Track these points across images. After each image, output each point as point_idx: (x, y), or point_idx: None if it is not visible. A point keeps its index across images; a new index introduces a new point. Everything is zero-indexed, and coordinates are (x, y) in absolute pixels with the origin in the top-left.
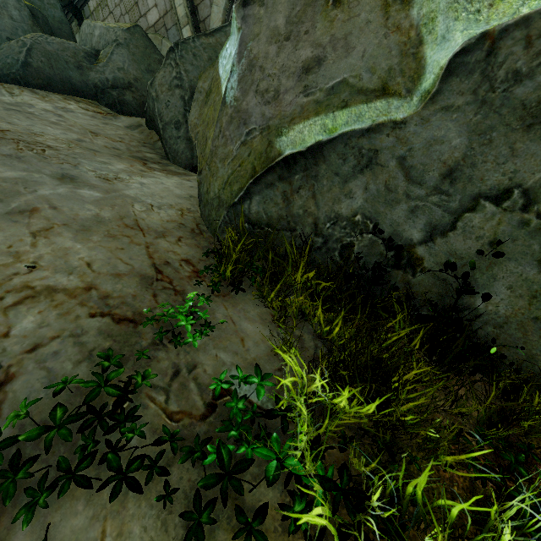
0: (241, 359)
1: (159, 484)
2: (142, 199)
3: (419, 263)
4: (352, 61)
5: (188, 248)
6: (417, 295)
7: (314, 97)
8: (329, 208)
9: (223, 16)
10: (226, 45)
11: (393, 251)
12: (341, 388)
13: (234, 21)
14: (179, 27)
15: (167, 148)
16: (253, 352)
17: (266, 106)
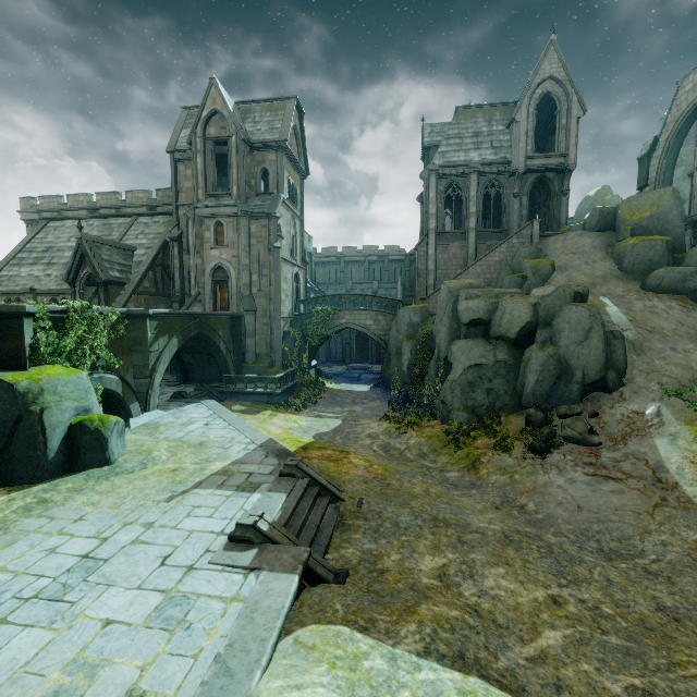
0: None
1: (683, 403)
2: (695, 361)
3: None
4: None
5: None
6: None
7: None
8: None
9: None
10: None
11: None
12: None
13: None
14: None
15: None
16: None
17: None
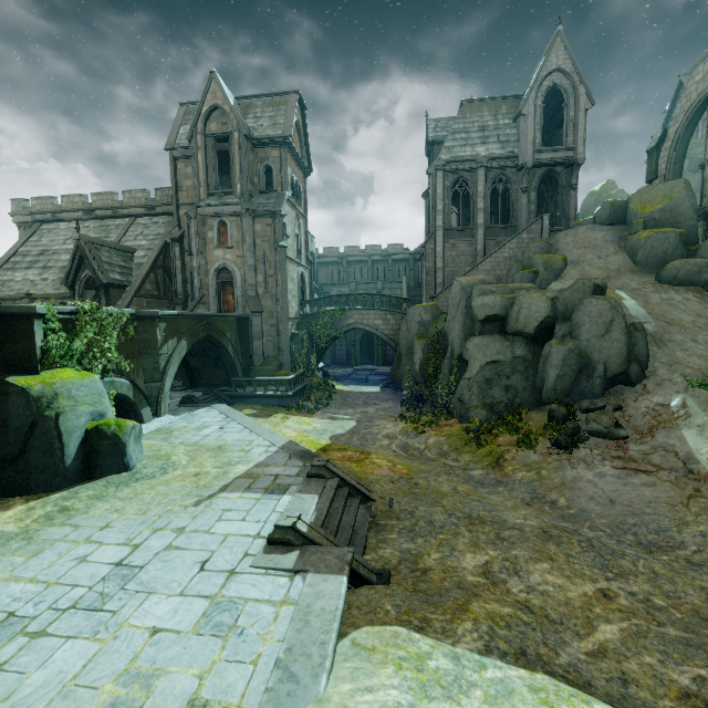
0: None
1: None
2: None
3: None
4: None
5: None
6: None
7: None
8: None
9: None
10: None
11: None
12: None
13: None
14: None
15: None
16: None
17: None
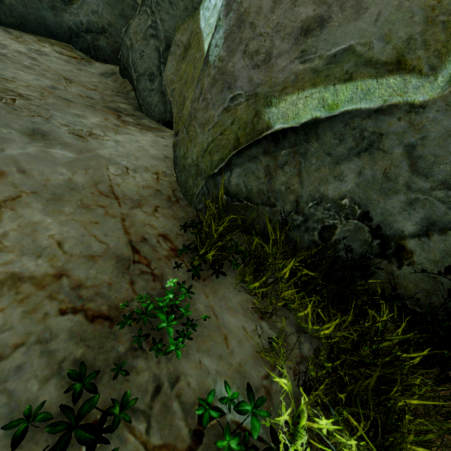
0: (226, 365)
1: None
2: (117, 160)
3: (408, 256)
4: (362, 25)
5: (165, 220)
6: (400, 287)
7: (312, 65)
8: (314, 187)
9: None
10: None
11: (379, 239)
12: (335, 406)
13: None
14: None
15: (141, 100)
16: (237, 354)
17: (255, 70)
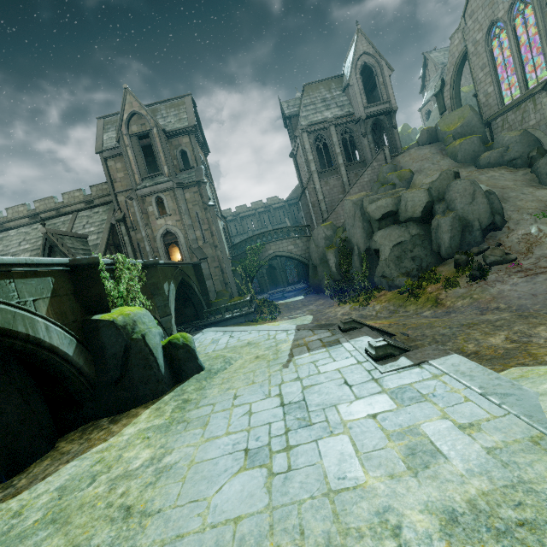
0: None
1: None
2: (540, 196)
3: None
4: None
5: None
6: None
7: None
8: None
9: None
10: None
11: None
12: None
13: None
14: None
15: (541, 181)
16: None
17: None
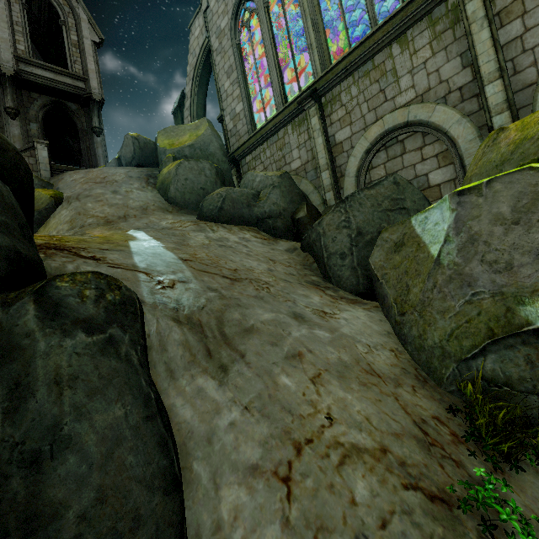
0: None
1: None
2: (358, 338)
3: None
4: None
5: (427, 402)
6: None
7: None
8: None
9: (359, 163)
10: (426, 213)
11: None
12: None
13: (444, 203)
14: (319, 171)
15: (331, 273)
16: None
17: (496, 275)
